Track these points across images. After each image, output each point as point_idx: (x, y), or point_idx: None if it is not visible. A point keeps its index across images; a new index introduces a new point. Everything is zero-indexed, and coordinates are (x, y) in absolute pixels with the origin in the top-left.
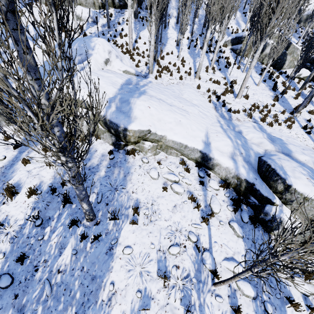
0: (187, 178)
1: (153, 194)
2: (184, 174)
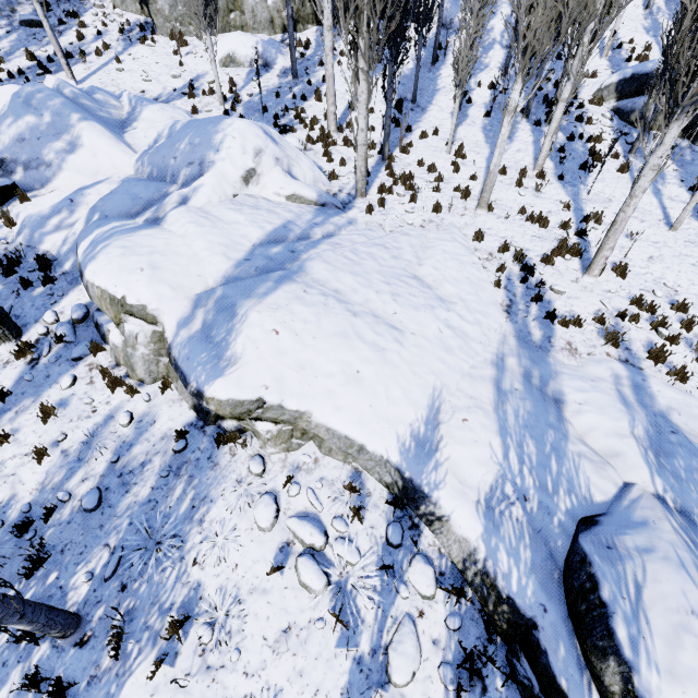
0: (349, 540)
1: (243, 576)
2: (346, 527)
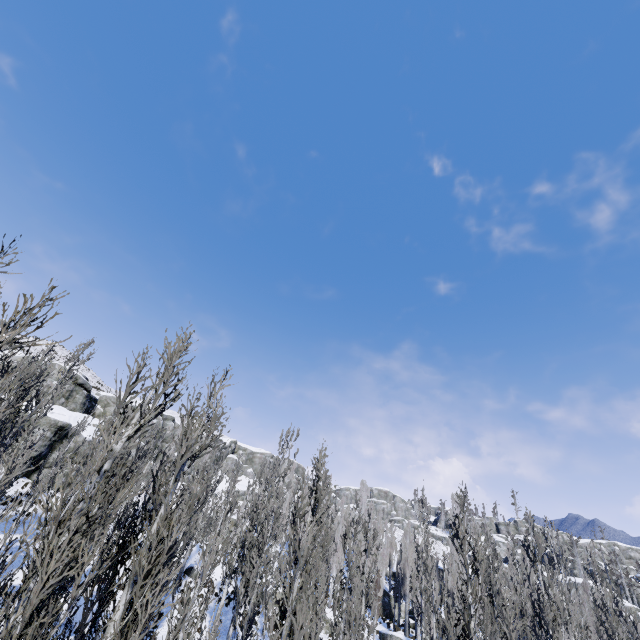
0: None
1: None
2: None
